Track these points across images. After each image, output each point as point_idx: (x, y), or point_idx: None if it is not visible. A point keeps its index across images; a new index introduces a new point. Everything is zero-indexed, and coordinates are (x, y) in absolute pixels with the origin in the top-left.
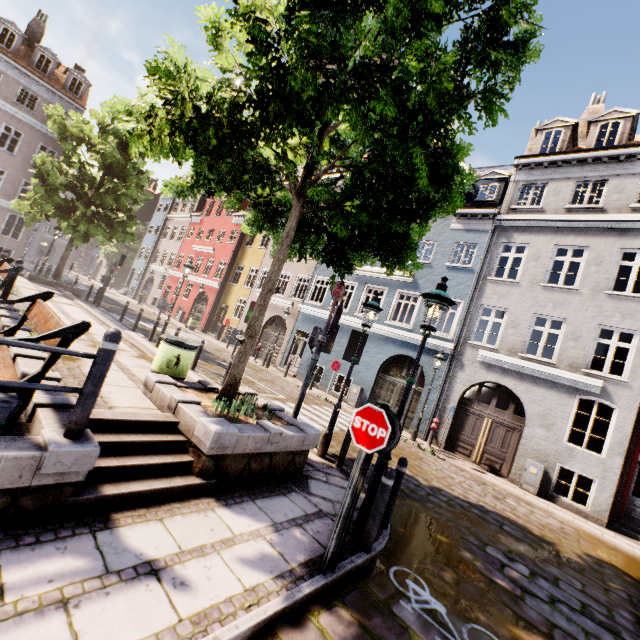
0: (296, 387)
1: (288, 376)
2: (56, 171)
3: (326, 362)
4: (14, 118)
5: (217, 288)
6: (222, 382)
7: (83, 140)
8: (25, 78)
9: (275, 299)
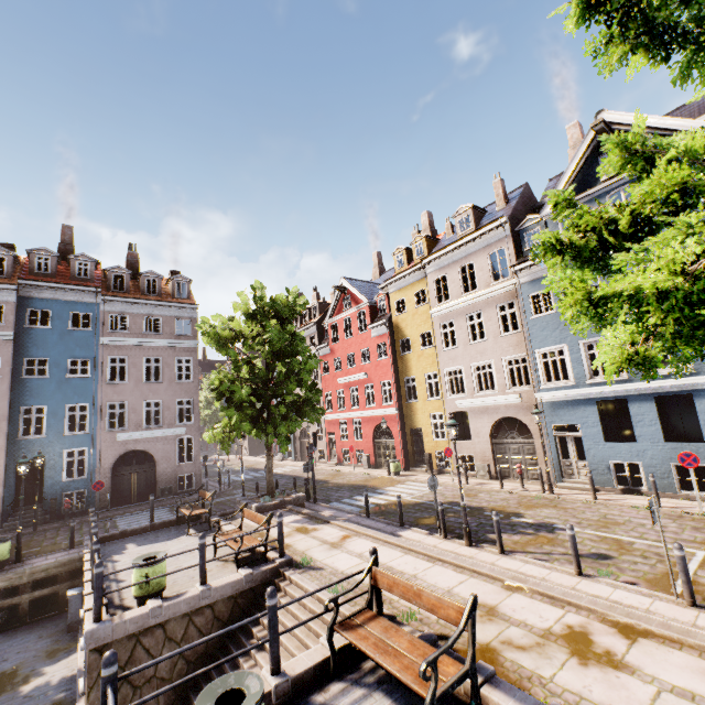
0: (636, 511)
1: (587, 493)
2: (238, 384)
3: (637, 454)
4: (149, 348)
5: (396, 414)
6: (687, 594)
7: (236, 338)
8: (144, 307)
9: (489, 399)
